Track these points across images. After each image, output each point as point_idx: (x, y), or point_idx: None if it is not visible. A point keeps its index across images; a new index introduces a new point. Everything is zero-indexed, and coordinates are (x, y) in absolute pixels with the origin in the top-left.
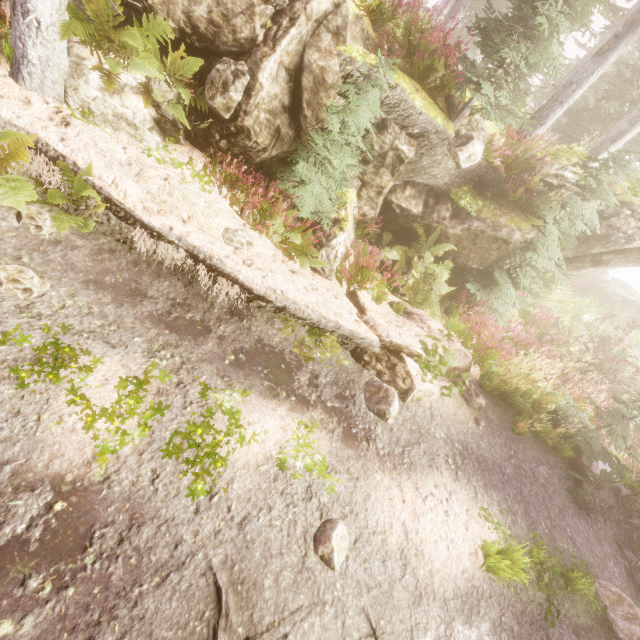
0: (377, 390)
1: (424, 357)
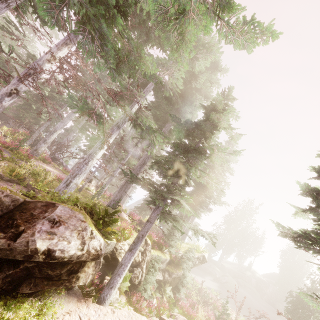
0: None
1: None
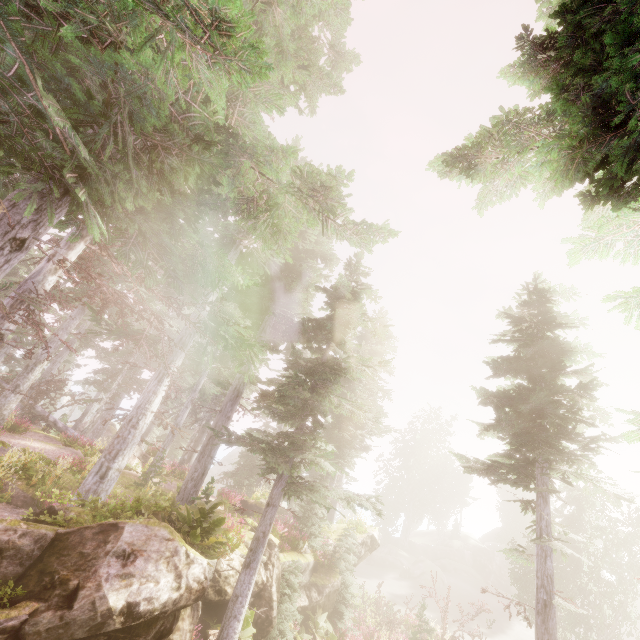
0: None
1: None
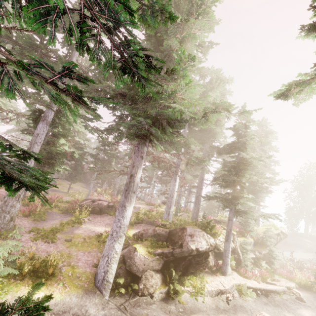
0: (298, 298)
1: (292, 286)
